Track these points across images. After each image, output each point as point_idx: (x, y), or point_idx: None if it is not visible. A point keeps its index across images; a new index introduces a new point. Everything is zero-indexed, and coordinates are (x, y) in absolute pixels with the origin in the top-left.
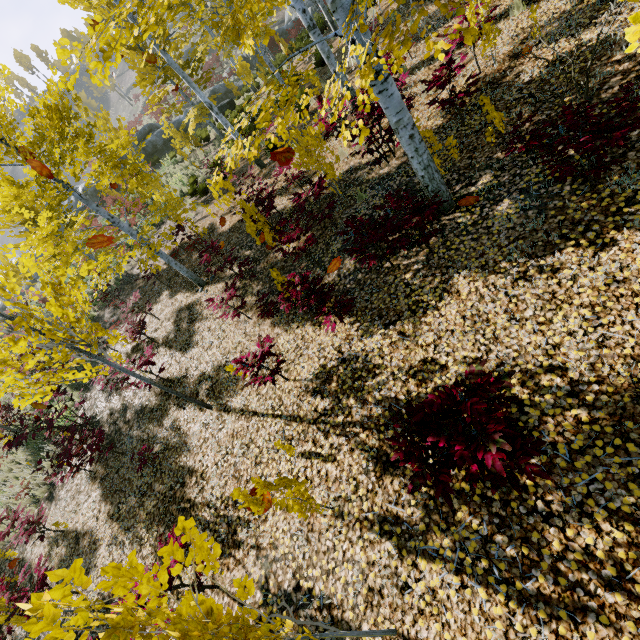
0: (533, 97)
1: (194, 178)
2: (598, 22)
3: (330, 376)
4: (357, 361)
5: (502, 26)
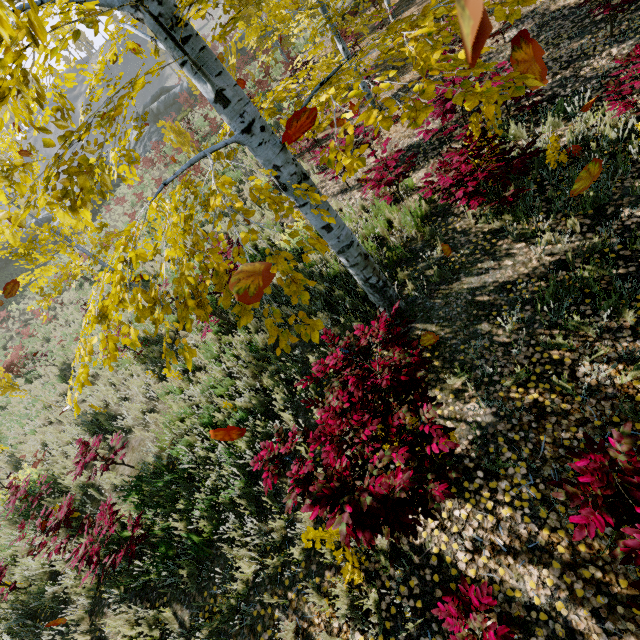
0: None
1: None
2: None
3: None
4: None
5: None
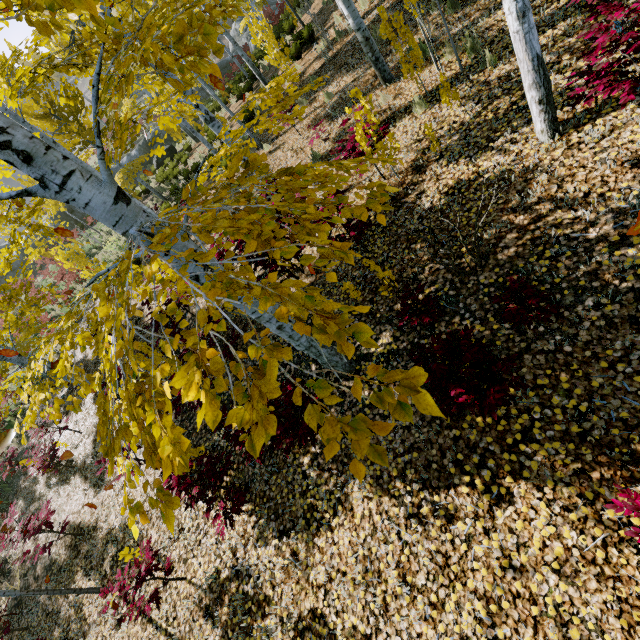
0: (432, 234)
1: (129, 243)
2: (495, 147)
3: (223, 594)
4: (249, 581)
5: (407, 123)
